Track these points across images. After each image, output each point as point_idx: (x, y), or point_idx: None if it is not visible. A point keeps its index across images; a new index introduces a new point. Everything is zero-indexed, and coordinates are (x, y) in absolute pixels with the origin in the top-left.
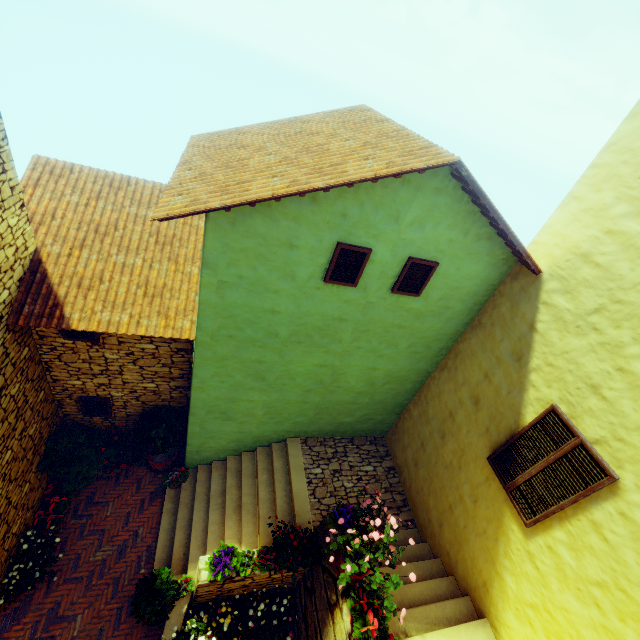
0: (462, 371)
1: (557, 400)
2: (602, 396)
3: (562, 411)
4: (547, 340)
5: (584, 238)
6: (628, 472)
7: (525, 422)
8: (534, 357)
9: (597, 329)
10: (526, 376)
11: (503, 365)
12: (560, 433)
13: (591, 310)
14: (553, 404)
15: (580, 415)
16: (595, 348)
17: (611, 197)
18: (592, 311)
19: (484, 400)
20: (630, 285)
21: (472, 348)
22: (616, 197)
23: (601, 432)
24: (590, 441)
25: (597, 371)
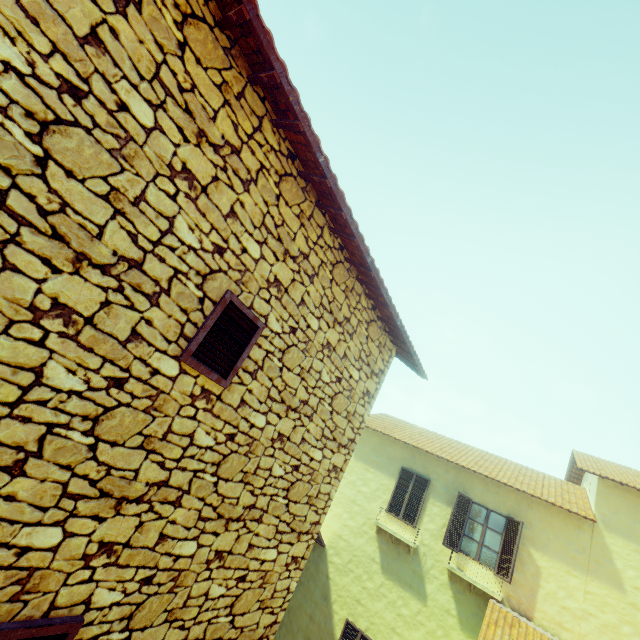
0: (296, 621)
1: (347, 615)
2: (362, 604)
3: (351, 620)
4: (336, 582)
5: (337, 528)
6: (379, 638)
7: (337, 638)
8: (332, 594)
9: (352, 570)
10: (331, 608)
11: (319, 606)
12: (353, 634)
13: (348, 561)
14: (347, 618)
15: (357, 619)
16: (354, 580)
17: (342, 510)
18: (348, 562)
19: (313, 636)
20: (357, 548)
21: (299, 601)
22: (343, 511)
23: (366, 623)
24: (364, 631)
25: (357, 591)
